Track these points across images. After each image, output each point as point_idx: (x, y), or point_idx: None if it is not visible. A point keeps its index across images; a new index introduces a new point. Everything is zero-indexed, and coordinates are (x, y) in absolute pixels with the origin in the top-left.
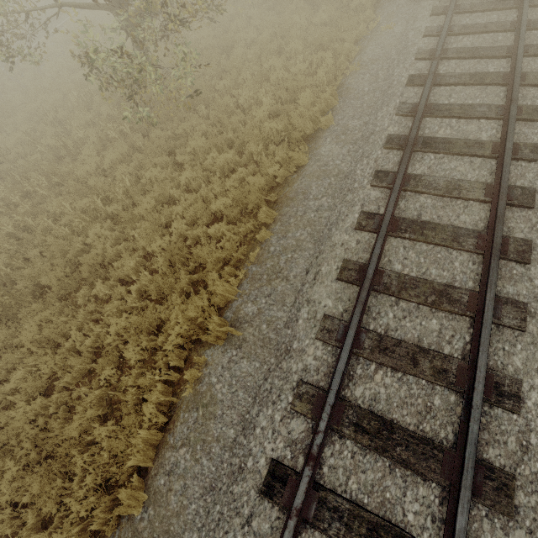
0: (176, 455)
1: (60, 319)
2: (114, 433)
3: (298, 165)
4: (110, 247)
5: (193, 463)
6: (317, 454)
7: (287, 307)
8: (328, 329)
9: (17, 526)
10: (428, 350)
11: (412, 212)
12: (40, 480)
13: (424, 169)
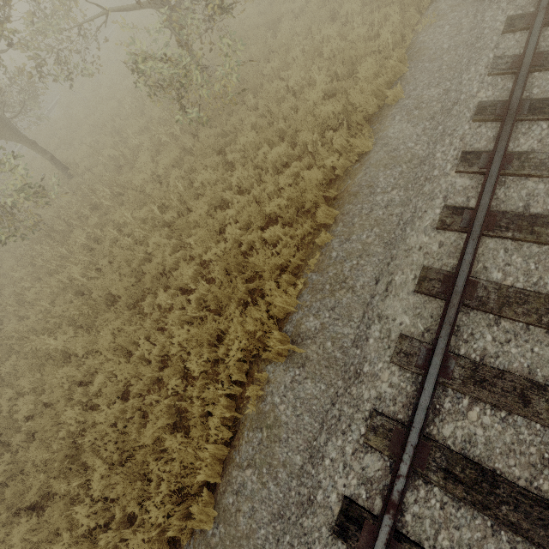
0: (243, 475)
1: (130, 328)
2: (183, 444)
3: (360, 152)
4: (169, 256)
5: (260, 486)
6: (398, 502)
7: (354, 322)
8: (405, 353)
9: (108, 517)
10: (544, 386)
11: (515, 202)
12: (124, 479)
13: (533, 143)
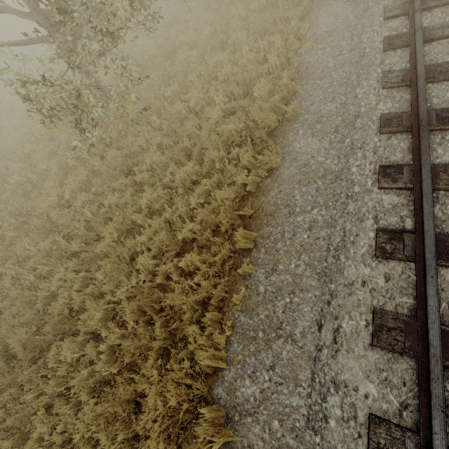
0: None
1: (27, 397)
2: None
3: (269, 167)
4: (75, 294)
5: None
6: None
7: (302, 388)
8: None
9: None
10: None
11: None
12: None
13: None
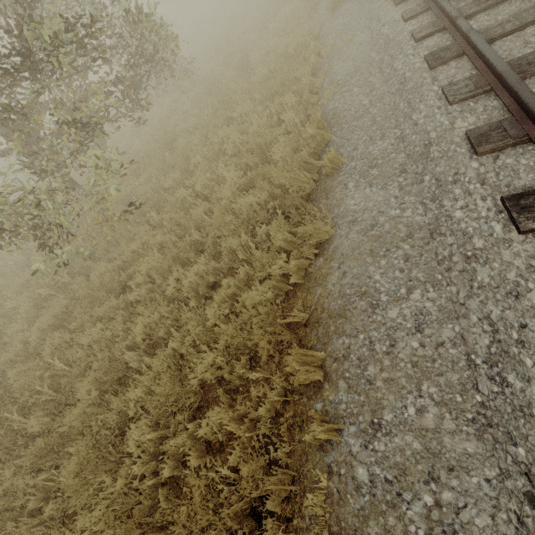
0: None
1: None
2: None
3: (316, 242)
4: (24, 525)
5: None
6: None
7: None
8: None
9: None
10: None
11: None
12: None
13: None
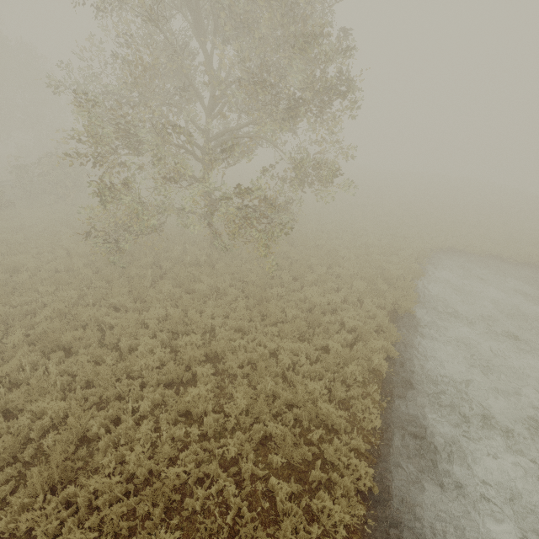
0: None
1: None
2: None
3: None
4: None
5: None
6: None
7: None
8: None
9: None
10: None
11: None
12: None
13: None
